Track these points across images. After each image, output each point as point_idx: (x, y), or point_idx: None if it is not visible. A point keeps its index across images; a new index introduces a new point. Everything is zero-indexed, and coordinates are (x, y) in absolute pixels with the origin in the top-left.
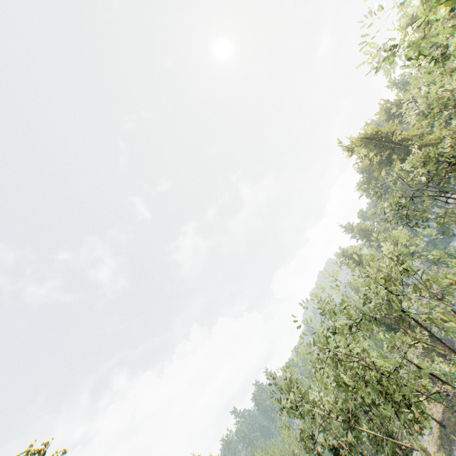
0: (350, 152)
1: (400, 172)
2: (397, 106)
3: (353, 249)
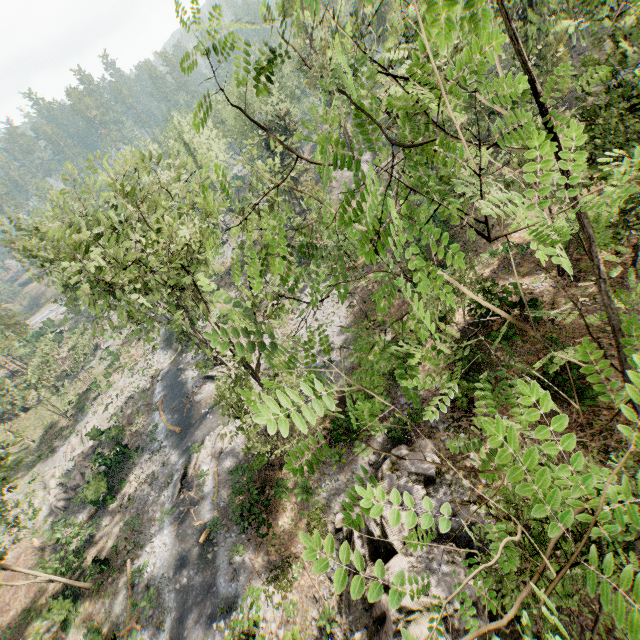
0: None
1: None
2: None
3: None
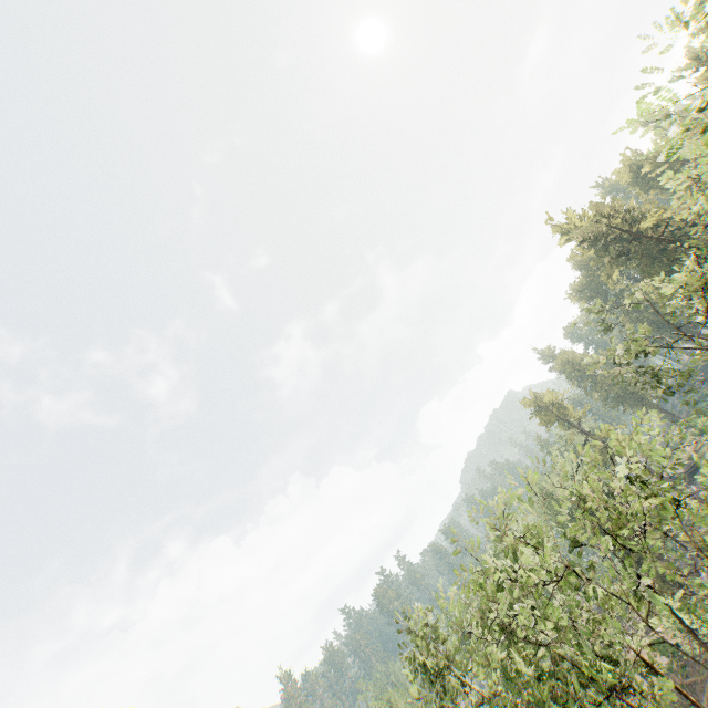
0: (565, 236)
1: (650, 291)
2: (653, 162)
3: (551, 395)
